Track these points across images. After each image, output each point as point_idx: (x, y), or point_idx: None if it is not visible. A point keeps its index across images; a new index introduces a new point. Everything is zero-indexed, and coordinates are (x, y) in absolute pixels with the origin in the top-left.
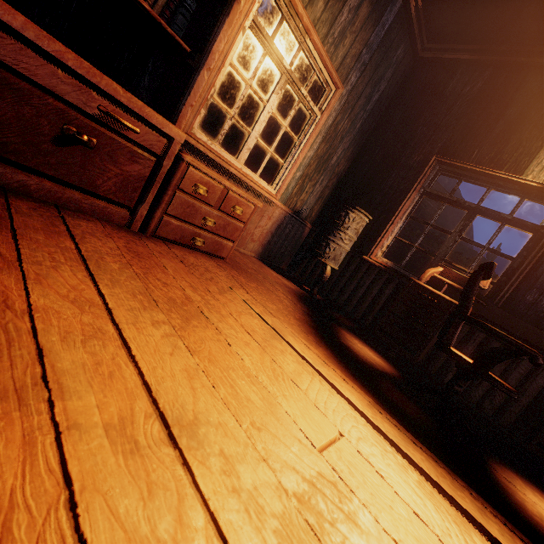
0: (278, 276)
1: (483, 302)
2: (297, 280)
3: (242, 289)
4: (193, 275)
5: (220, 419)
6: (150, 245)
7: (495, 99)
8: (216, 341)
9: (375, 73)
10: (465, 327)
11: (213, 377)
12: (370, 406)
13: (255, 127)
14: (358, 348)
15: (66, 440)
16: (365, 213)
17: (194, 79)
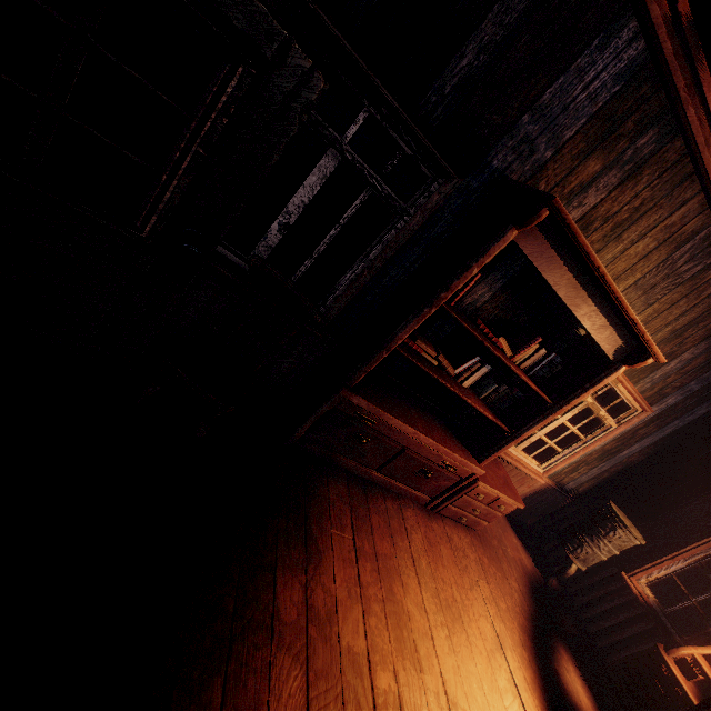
0: (517, 546)
1: None
2: (536, 549)
3: (484, 580)
4: (456, 566)
5: (465, 707)
6: (435, 527)
7: None
8: (466, 647)
9: (705, 395)
10: None
11: (464, 678)
12: None
13: (542, 430)
14: (568, 679)
15: (428, 694)
16: (636, 538)
17: (504, 445)
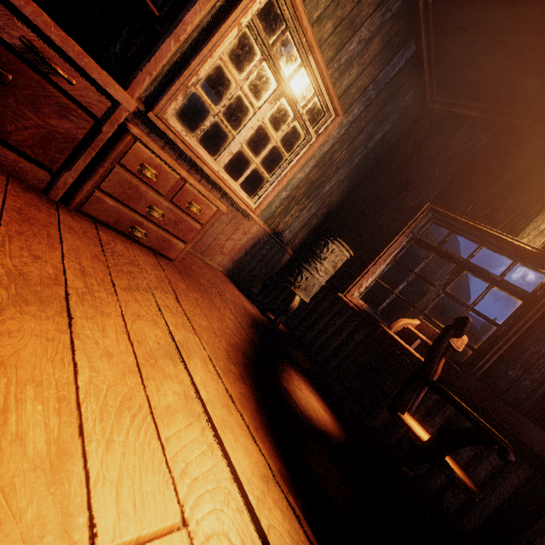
0: (240, 296)
1: (458, 368)
2: (264, 307)
3: (170, 294)
4: (99, 261)
5: None
6: (61, 216)
7: (497, 158)
8: (44, 339)
9: (380, 112)
10: (435, 394)
11: None
12: (265, 479)
13: (241, 131)
14: (300, 395)
15: None
16: (346, 247)
17: (157, 45)
